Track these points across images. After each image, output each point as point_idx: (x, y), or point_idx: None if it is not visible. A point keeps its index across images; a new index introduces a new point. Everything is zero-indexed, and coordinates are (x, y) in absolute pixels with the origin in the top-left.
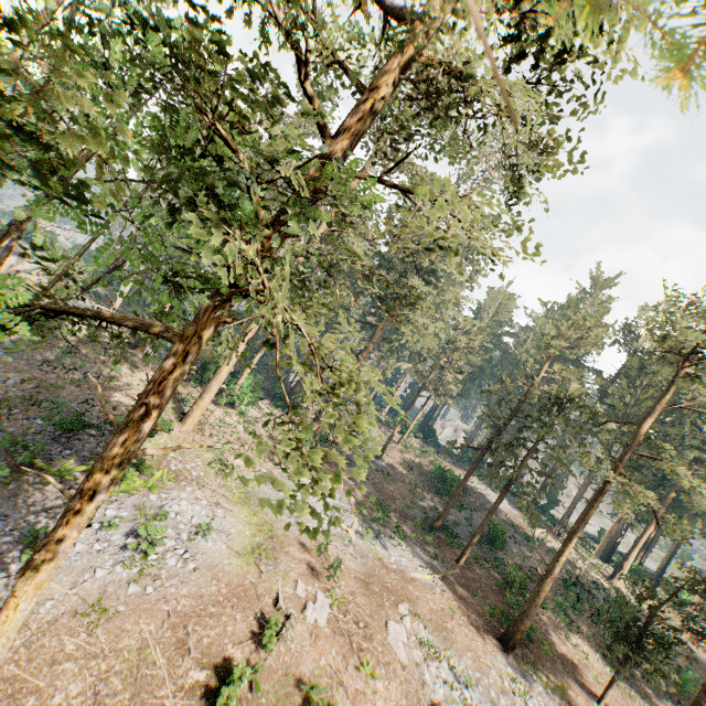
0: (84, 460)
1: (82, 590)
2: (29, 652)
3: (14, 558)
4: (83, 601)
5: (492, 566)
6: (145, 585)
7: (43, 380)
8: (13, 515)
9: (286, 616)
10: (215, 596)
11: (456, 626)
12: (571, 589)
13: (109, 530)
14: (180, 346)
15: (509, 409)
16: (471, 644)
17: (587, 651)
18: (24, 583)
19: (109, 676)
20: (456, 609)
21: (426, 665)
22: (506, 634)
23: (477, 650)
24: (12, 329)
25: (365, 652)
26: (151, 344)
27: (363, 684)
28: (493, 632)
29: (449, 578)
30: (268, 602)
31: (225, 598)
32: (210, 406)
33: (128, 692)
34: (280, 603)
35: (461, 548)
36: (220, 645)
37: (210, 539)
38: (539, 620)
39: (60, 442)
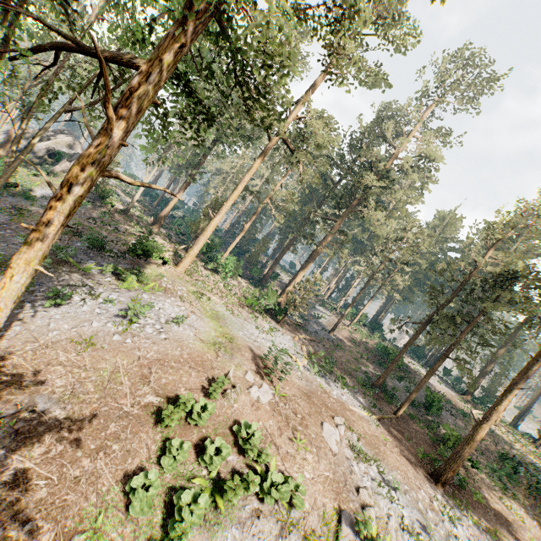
0: (102, 267)
1: (80, 330)
2: (34, 354)
3: (40, 305)
4: (79, 336)
5: (427, 426)
6: (126, 338)
7: (87, 226)
8: (47, 284)
9: (233, 386)
10: (178, 357)
11: (388, 450)
12: (507, 462)
13: (109, 303)
14: (145, 68)
15: (450, 311)
16: (402, 467)
17: (522, 516)
18: (18, 257)
19: (86, 382)
20: (389, 440)
21: (356, 463)
22: (438, 471)
23: (407, 473)
24: (21, 38)
25: (299, 433)
26: (166, 229)
27: (294, 451)
28: (425, 469)
29: (385, 422)
30: (220, 374)
31: (185, 360)
32: (200, 268)
33: (97, 395)
34: (229, 376)
35: (398, 407)
36: (174, 386)
37: (181, 327)
38: (472, 477)
39: (88, 256)
